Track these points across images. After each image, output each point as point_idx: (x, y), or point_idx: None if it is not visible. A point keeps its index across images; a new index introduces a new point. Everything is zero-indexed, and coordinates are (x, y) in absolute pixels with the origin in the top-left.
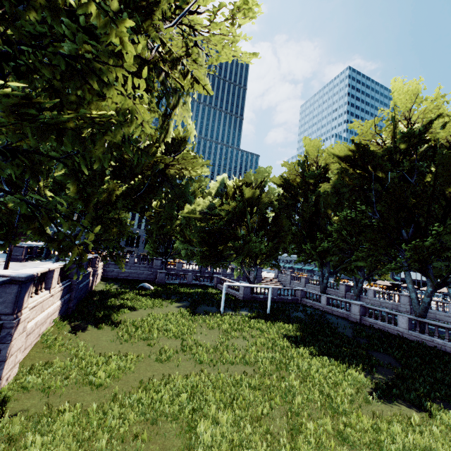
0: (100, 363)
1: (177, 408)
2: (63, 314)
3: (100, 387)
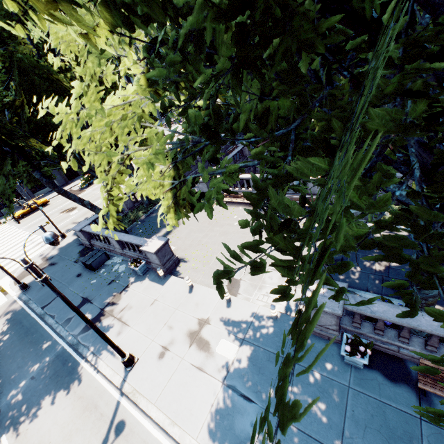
0: None
1: None
2: None
3: None
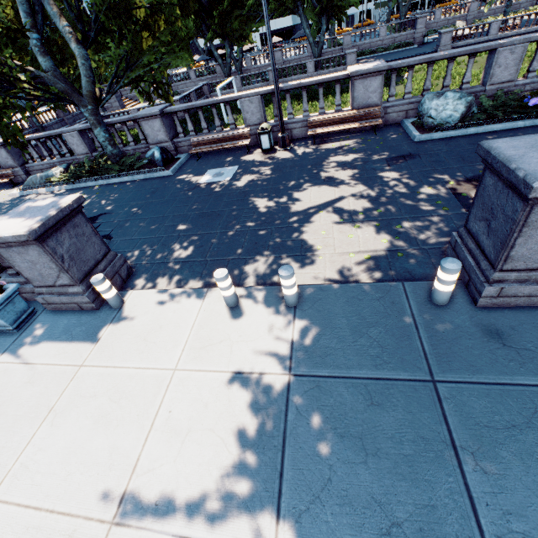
0: None
1: None
2: None
3: None
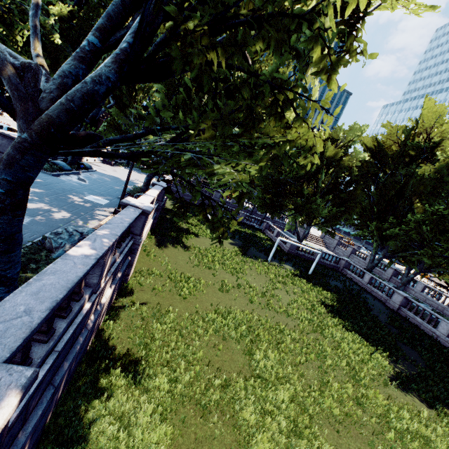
0: (183, 281)
1: (239, 335)
2: (151, 228)
3: (185, 300)
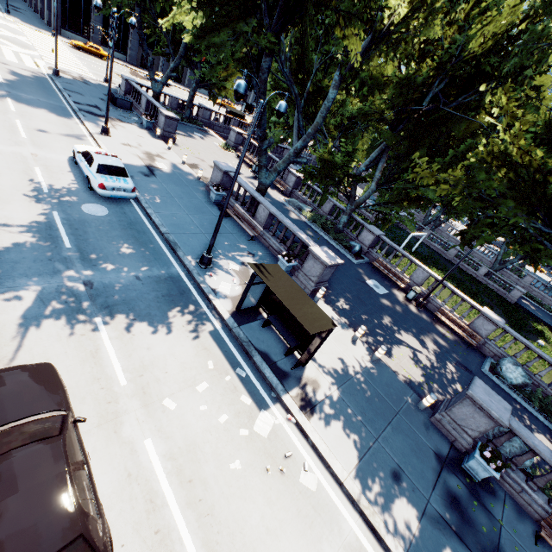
0: None
1: None
2: None
3: None
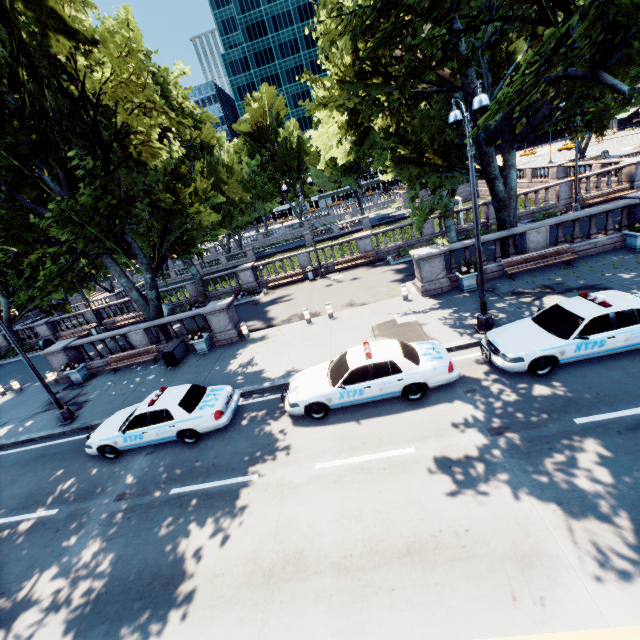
0: None
1: None
2: None
3: None
